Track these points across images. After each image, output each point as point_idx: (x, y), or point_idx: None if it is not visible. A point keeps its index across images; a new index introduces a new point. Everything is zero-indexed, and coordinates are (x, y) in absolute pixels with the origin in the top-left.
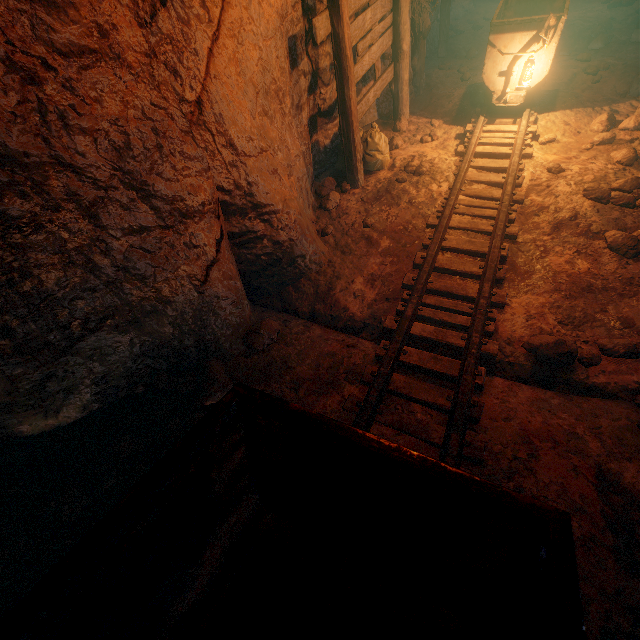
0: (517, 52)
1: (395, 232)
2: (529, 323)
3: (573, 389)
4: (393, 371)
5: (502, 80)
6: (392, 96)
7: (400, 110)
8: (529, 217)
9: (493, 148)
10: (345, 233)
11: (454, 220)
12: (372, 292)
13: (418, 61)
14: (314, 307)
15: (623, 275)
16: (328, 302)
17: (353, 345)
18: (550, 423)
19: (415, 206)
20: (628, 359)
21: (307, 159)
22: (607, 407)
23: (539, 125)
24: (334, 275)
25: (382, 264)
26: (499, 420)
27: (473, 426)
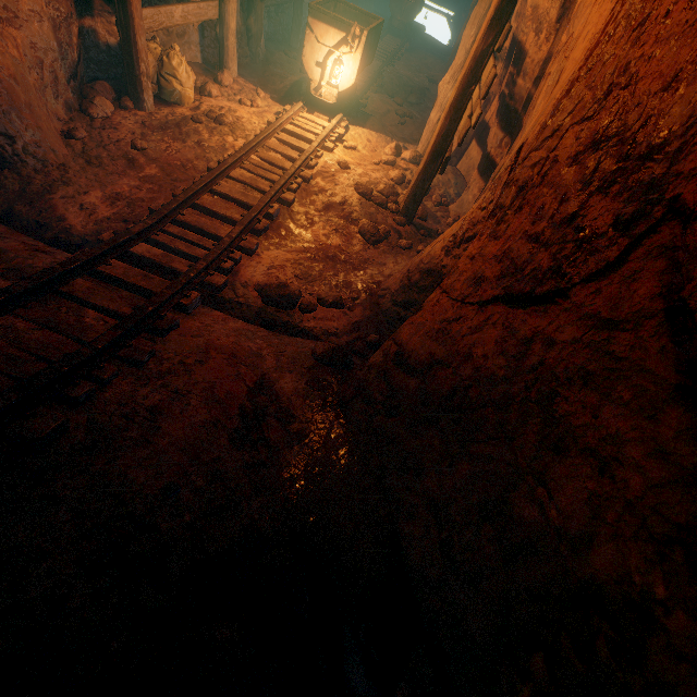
0: (330, 46)
1: (170, 165)
2: (270, 272)
3: (289, 332)
4: (79, 275)
5: (319, 71)
6: (218, 41)
7: (226, 62)
8: (311, 195)
9: (302, 131)
10: (103, 146)
11: (237, 172)
12: (109, 210)
13: (255, 23)
14: (14, 207)
15: (364, 256)
16: (39, 206)
17: (48, 253)
18: (242, 345)
19: (203, 149)
20: (336, 310)
21: (62, 34)
22: (304, 342)
23: (350, 134)
24: (62, 180)
25: (137, 188)
26: (190, 337)
27: (155, 338)
